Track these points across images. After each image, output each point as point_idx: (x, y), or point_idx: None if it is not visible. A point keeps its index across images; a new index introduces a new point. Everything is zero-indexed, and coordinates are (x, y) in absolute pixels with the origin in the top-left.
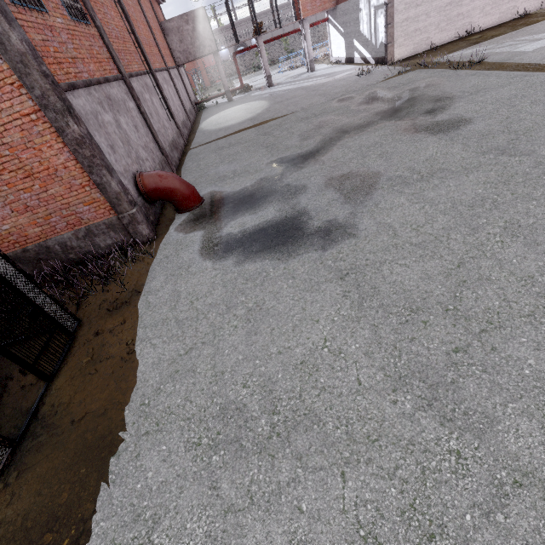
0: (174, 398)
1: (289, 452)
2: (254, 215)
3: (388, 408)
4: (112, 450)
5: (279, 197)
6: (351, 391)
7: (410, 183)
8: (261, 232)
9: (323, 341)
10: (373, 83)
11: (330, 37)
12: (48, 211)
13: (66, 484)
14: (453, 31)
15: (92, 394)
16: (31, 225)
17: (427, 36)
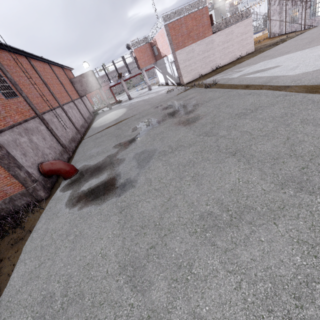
0: (24, 295)
1: (64, 318)
2: (97, 178)
3: (114, 284)
4: None
5: (111, 167)
6: (102, 277)
7: (166, 154)
8: (96, 188)
9: (100, 250)
10: (172, 96)
11: (157, 74)
12: None
13: None
14: (209, 68)
15: None
16: None
17: (197, 71)
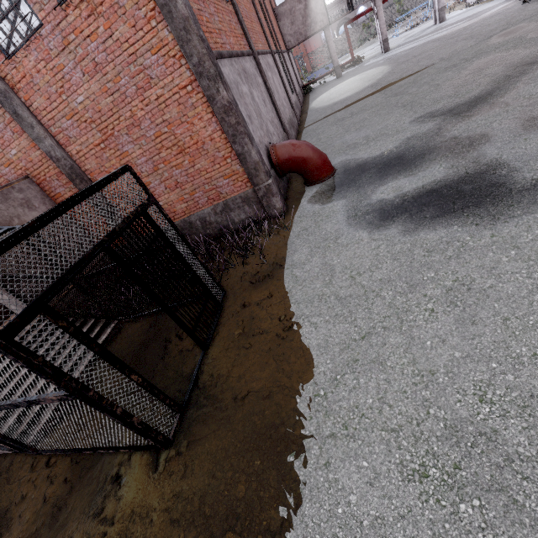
0: (360, 395)
1: None
2: (412, 177)
3: None
4: (290, 447)
5: (446, 153)
6: None
7: None
8: (430, 194)
9: None
10: None
11: None
12: (193, 187)
13: (241, 473)
14: None
15: (251, 371)
16: (179, 201)
17: None
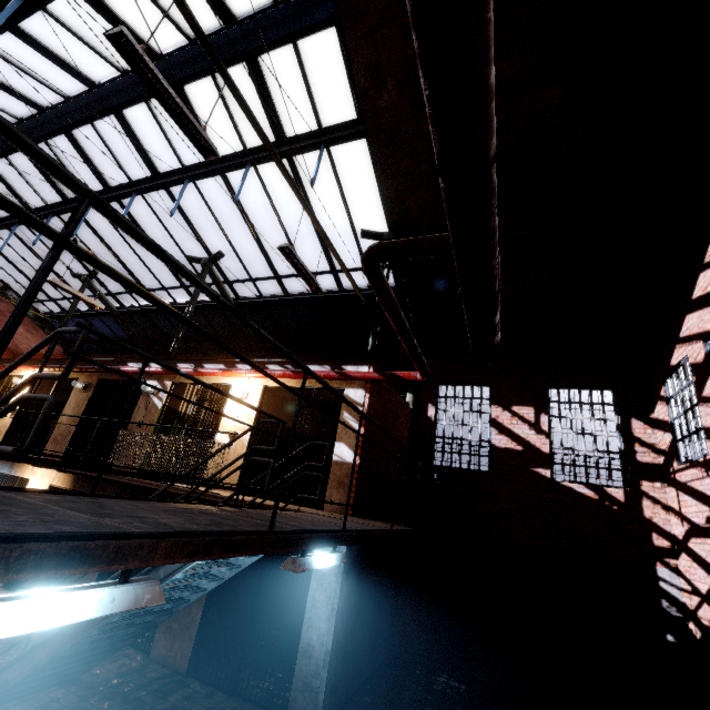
0: None
1: None
2: None
3: None
4: None
5: None
6: None
7: None
8: None
9: None
10: None
11: None
12: None
13: None
14: None
15: None
16: None
17: None
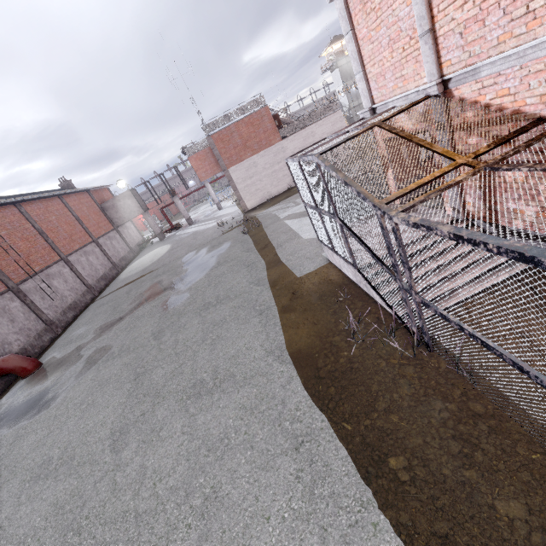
0: None
1: None
2: (41, 385)
3: None
4: None
5: (64, 368)
6: None
7: (108, 360)
8: (28, 401)
9: None
10: (216, 236)
11: None
12: None
13: None
14: (285, 185)
15: None
16: None
17: (266, 191)
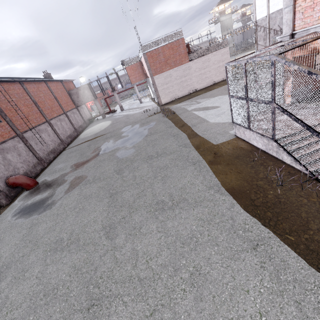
0: None
1: None
2: (41, 195)
3: None
4: None
5: (55, 186)
6: None
7: (87, 184)
8: (35, 204)
9: (2, 252)
10: (144, 118)
11: (149, 88)
12: None
13: None
14: (187, 91)
15: None
16: None
17: (175, 93)
